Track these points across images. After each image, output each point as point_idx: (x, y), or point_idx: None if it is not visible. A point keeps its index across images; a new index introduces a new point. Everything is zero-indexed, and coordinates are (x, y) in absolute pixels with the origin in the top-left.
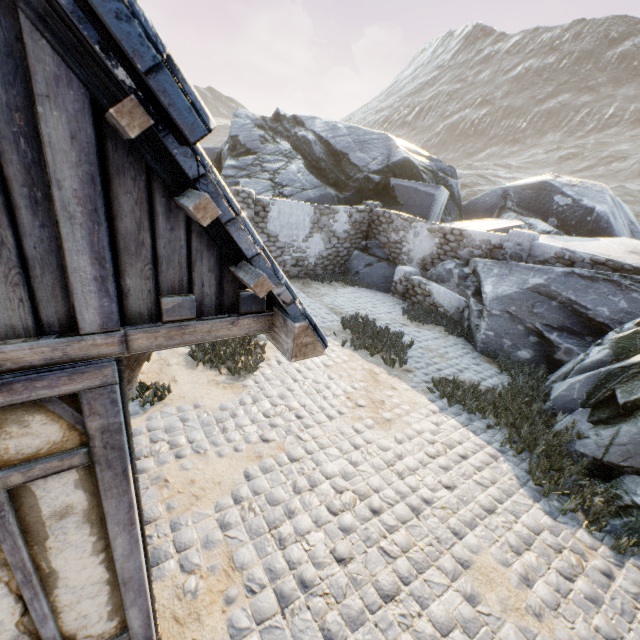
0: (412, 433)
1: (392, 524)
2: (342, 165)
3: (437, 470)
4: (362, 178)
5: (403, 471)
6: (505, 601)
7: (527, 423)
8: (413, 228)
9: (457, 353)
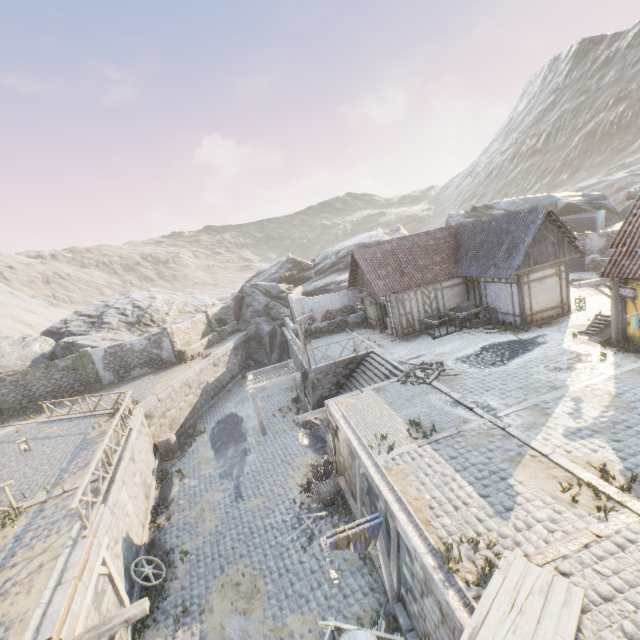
0: None
1: None
2: None
3: None
4: None
5: None
6: None
7: None
8: (588, 237)
9: None
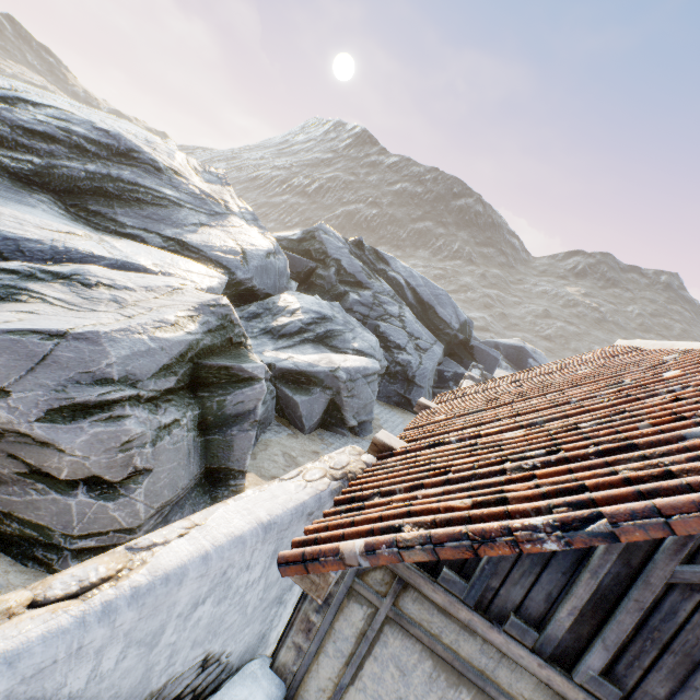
0: None
1: None
2: (429, 315)
3: None
4: (453, 334)
5: None
6: None
7: None
8: None
9: None
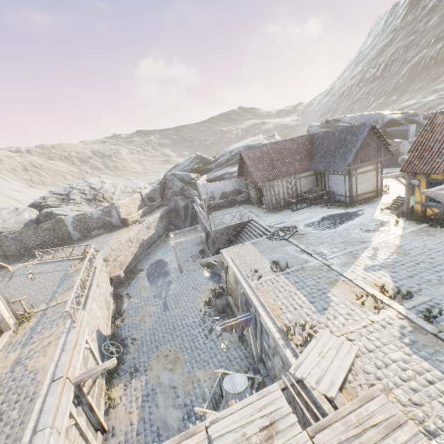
0: None
1: None
2: None
3: None
4: None
5: None
6: None
7: None
8: (401, 144)
9: None
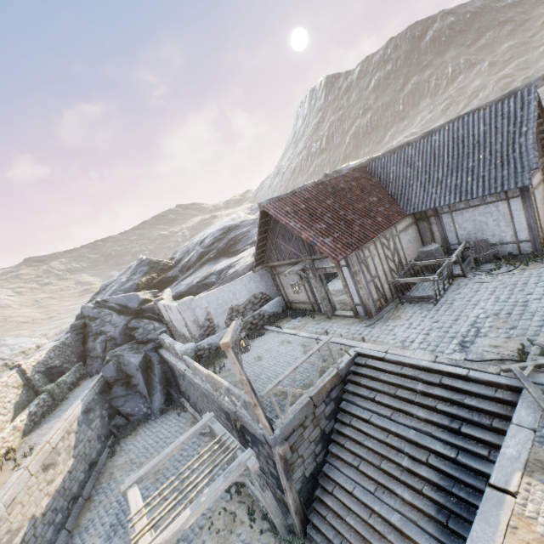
0: None
1: None
2: None
3: None
4: None
5: None
6: None
7: None
8: None
9: None
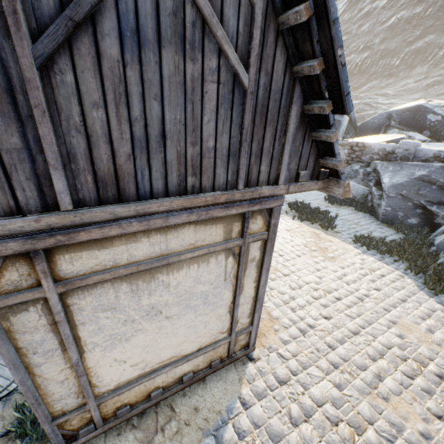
0: (348, 264)
1: (348, 304)
2: None
3: (368, 281)
4: None
5: (348, 281)
6: (419, 338)
7: (420, 258)
8: None
9: (366, 222)
